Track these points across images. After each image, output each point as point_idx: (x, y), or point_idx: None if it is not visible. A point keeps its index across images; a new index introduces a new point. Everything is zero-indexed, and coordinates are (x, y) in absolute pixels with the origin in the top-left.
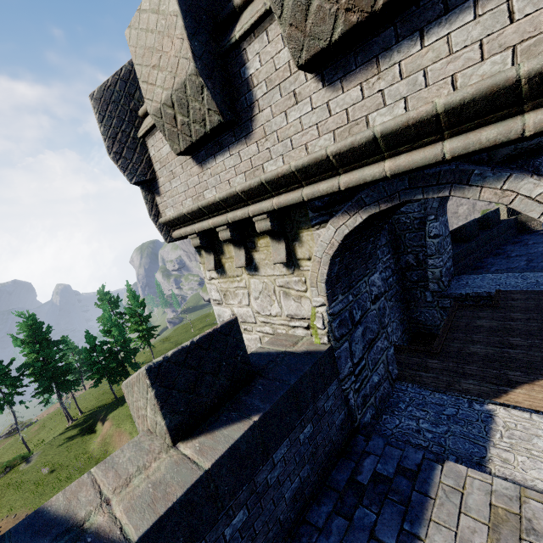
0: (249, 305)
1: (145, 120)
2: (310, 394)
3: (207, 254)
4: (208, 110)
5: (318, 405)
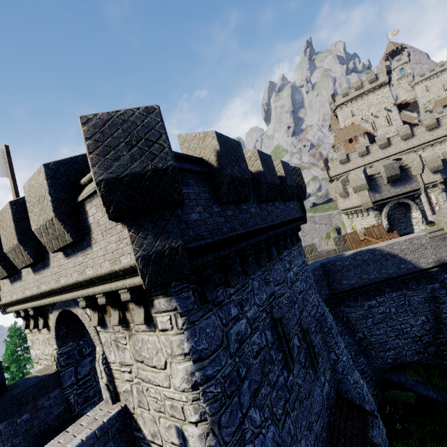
0: (40, 348)
1: None
2: (32, 397)
3: (23, 321)
4: (3, 271)
5: (38, 403)
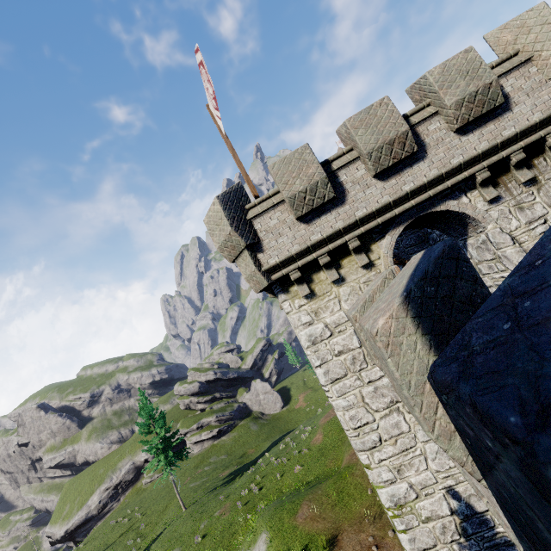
0: (340, 309)
1: (251, 210)
2: None
3: (300, 286)
4: (328, 192)
5: None
